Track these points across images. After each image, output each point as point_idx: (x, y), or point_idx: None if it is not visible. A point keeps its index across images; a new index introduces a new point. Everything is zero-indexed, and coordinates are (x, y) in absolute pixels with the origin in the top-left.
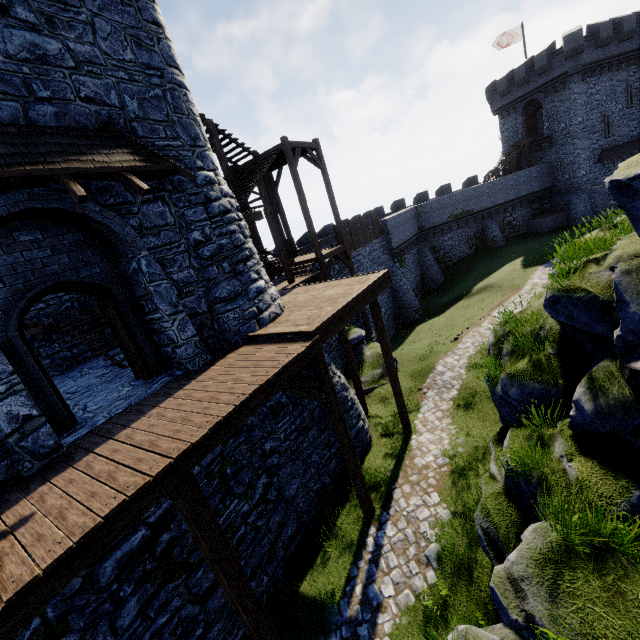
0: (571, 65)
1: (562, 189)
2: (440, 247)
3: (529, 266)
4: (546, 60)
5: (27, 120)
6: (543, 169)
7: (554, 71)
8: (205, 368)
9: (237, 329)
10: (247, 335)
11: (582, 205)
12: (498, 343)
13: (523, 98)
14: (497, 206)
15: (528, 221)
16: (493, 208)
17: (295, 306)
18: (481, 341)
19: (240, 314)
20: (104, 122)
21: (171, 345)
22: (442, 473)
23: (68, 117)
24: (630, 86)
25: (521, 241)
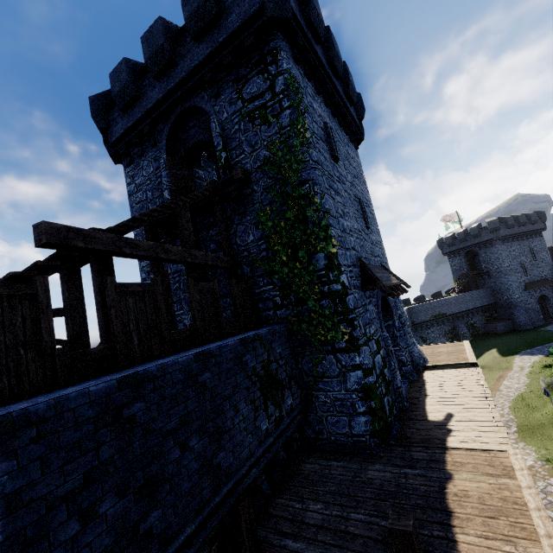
0: (494, 235)
1: (504, 305)
2: (426, 337)
3: (506, 354)
4: (477, 231)
5: (375, 264)
6: (487, 291)
7: (483, 237)
8: (421, 378)
9: (418, 362)
10: (425, 365)
11: (522, 316)
12: (550, 387)
13: (464, 249)
14: (462, 312)
15: (485, 324)
16: (459, 313)
17: (428, 355)
18: (510, 398)
19: (417, 354)
20: (381, 264)
21: (399, 365)
22: (547, 468)
23: (377, 262)
24: (531, 249)
25: (485, 338)
